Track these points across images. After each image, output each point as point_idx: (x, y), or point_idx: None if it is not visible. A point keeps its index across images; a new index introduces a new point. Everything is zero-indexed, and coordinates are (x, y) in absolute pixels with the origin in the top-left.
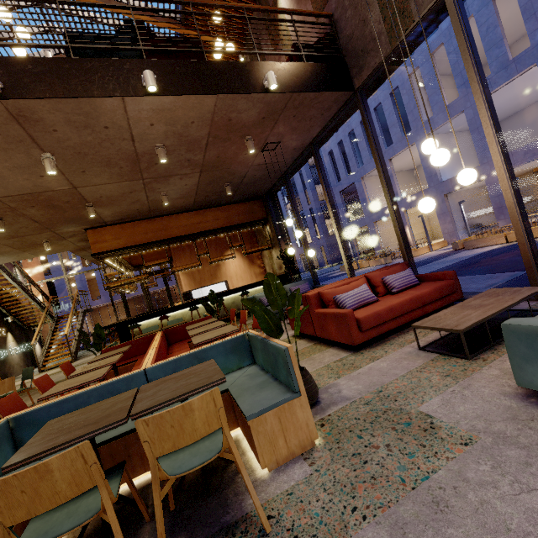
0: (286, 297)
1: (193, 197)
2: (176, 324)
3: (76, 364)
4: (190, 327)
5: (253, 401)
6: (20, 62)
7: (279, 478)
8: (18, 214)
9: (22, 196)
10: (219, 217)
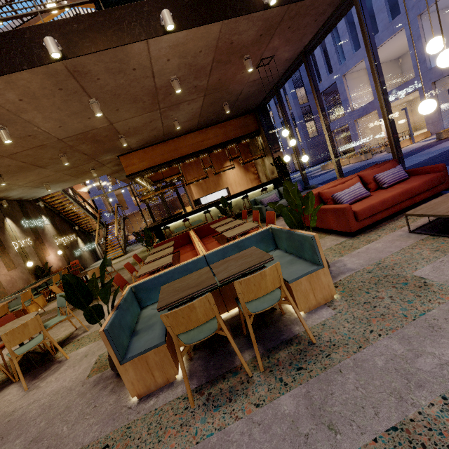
0: (302, 199)
1: (197, 118)
2: (199, 225)
3: (127, 256)
4: (214, 226)
5: (289, 272)
6: (68, 23)
7: (313, 317)
8: (74, 150)
9: (76, 136)
10: (218, 133)
